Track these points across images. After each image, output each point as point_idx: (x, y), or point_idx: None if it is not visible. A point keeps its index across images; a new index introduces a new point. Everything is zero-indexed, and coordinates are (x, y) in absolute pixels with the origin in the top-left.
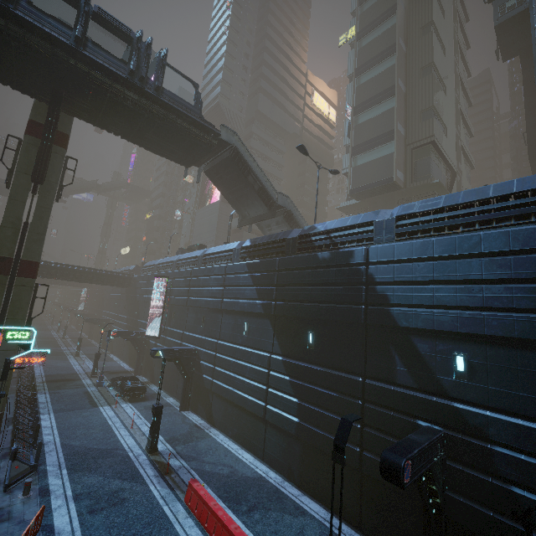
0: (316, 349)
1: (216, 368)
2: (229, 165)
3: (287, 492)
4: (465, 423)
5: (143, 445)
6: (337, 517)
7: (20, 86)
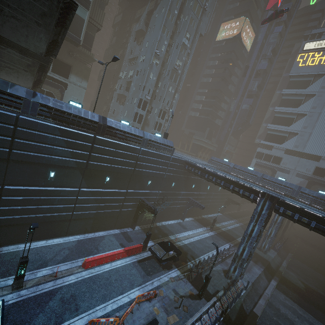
0: (110, 183)
1: (5, 208)
2: None
3: (91, 236)
4: (147, 194)
5: (0, 294)
6: (108, 230)
7: None
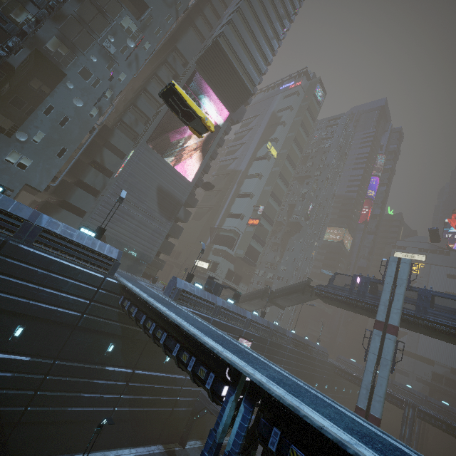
0: None
1: None
2: (311, 298)
3: None
4: None
5: None
6: None
7: (409, 324)
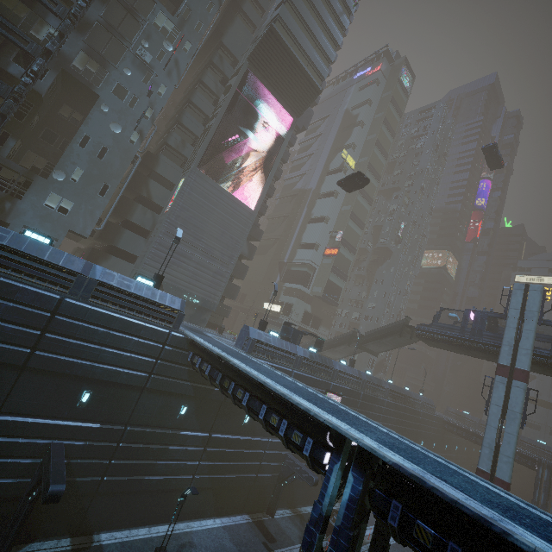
0: None
1: None
2: (410, 341)
3: None
4: None
5: None
6: None
7: (543, 367)
